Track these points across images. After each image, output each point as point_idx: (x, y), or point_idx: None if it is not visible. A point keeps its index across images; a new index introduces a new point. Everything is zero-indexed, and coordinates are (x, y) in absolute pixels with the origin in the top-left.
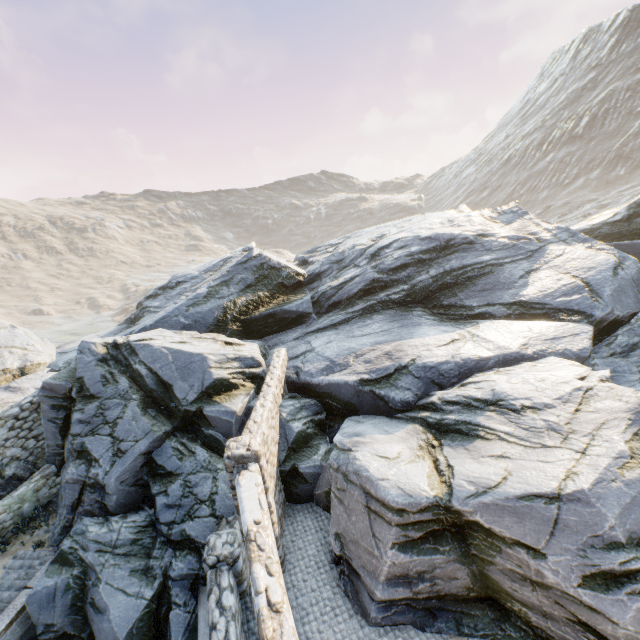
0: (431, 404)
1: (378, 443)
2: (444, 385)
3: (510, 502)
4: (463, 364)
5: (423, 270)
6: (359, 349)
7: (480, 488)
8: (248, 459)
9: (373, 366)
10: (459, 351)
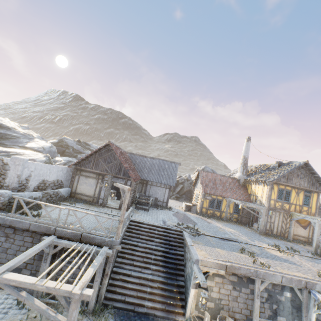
0: None
1: None
2: None
3: None
4: (6, 151)
5: None
6: None
7: None
8: None
9: None
10: (4, 149)
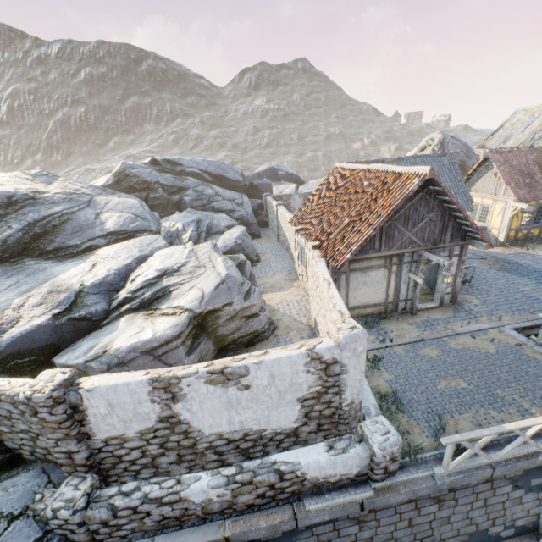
0: (126, 299)
1: (120, 334)
2: (119, 289)
3: (214, 293)
4: (119, 272)
5: (2, 226)
6: (10, 304)
7: (200, 299)
8: (73, 378)
9: (52, 303)
10: (108, 267)
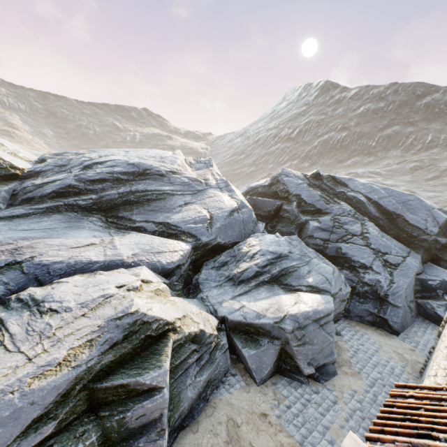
0: (8, 300)
1: None
2: (45, 282)
3: None
4: (74, 265)
5: (117, 187)
6: (0, 241)
7: None
8: None
9: None
10: (82, 254)
